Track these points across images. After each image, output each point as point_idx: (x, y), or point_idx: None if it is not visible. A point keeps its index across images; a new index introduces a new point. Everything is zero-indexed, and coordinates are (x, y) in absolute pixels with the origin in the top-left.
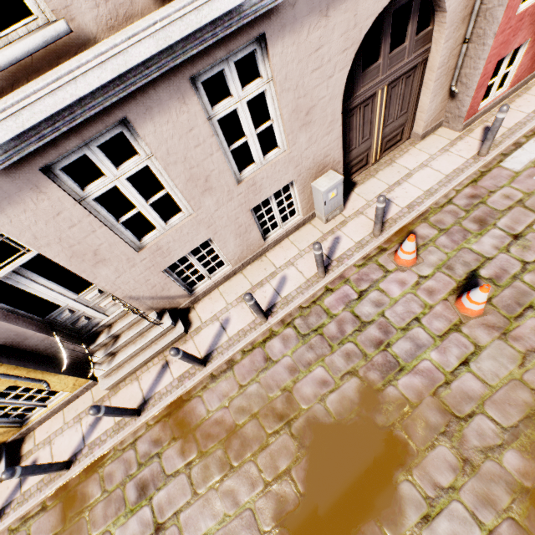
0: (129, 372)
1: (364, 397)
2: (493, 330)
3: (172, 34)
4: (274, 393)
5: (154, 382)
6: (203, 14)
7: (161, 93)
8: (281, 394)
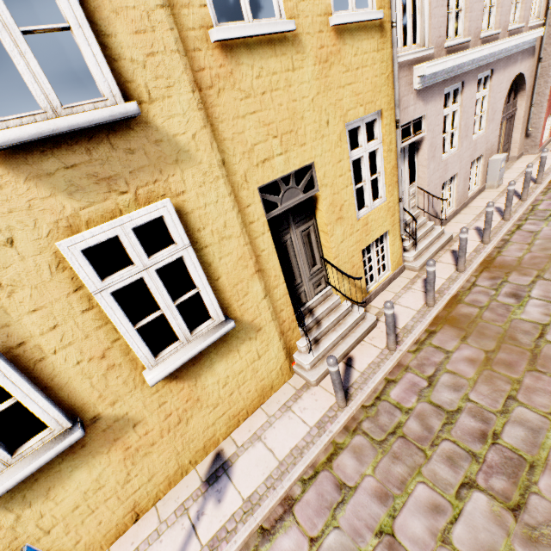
0: (429, 257)
1: None
2: None
3: (490, 51)
4: None
5: (454, 258)
6: (496, 48)
7: (472, 77)
8: None
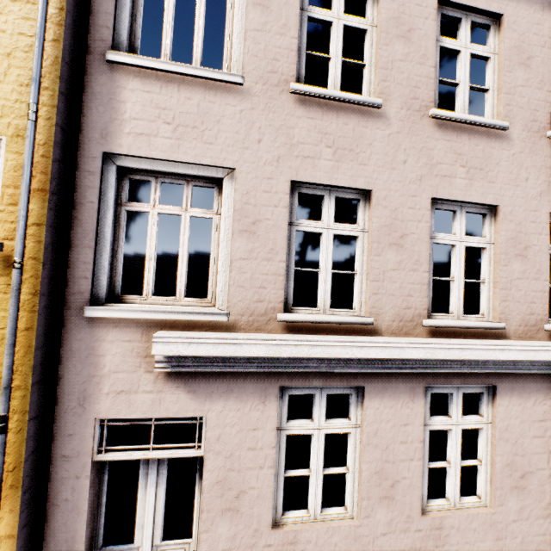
0: None
1: None
2: None
3: (438, 354)
4: None
5: None
6: (464, 353)
7: (400, 383)
8: None
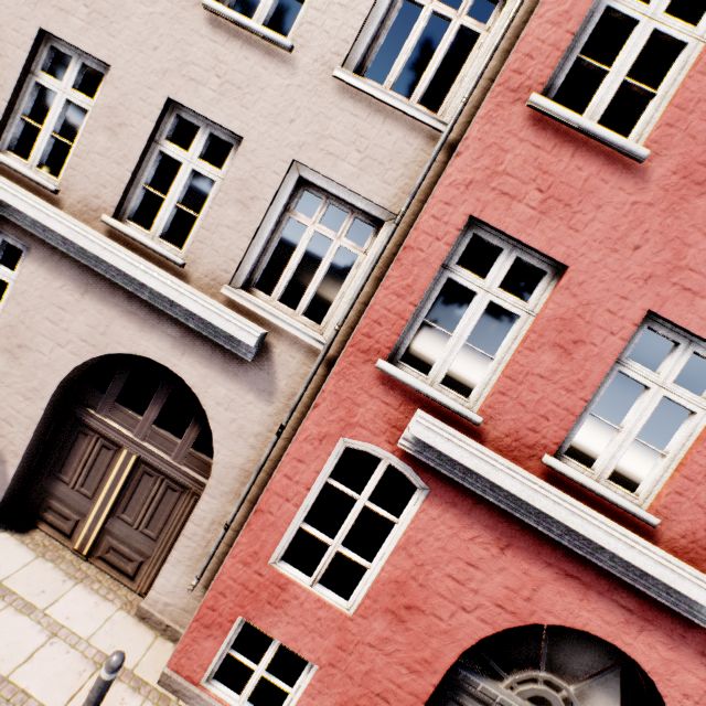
0: None
1: None
2: None
3: None
4: None
5: None
6: None
7: None
8: None
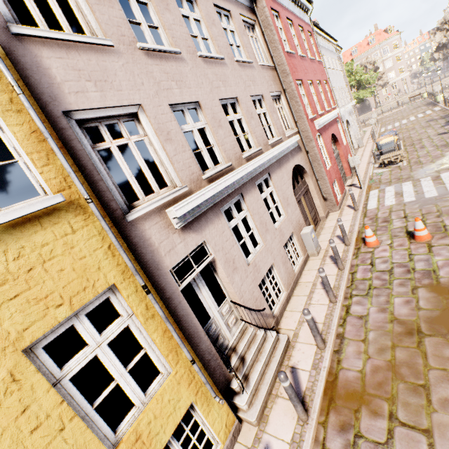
0: (267, 391)
1: (436, 291)
2: (444, 238)
3: (255, 165)
4: (388, 327)
5: (294, 386)
6: (260, 162)
7: (249, 186)
8: (393, 324)
